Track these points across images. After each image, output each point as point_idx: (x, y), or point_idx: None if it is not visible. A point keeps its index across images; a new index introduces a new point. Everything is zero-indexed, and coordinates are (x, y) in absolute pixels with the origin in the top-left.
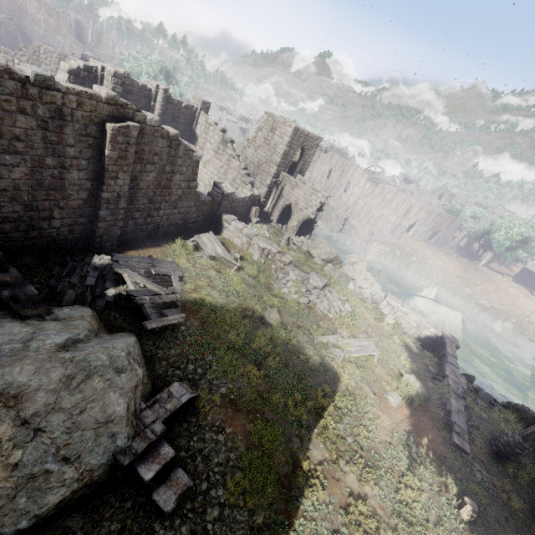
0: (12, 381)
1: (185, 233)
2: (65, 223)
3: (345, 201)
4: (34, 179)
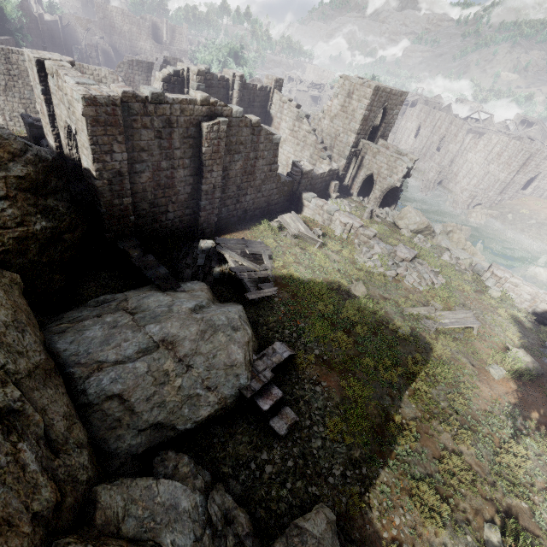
0: (167, 332)
1: (268, 215)
2: (176, 215)
3: (438, 162)
4: (155, 181)
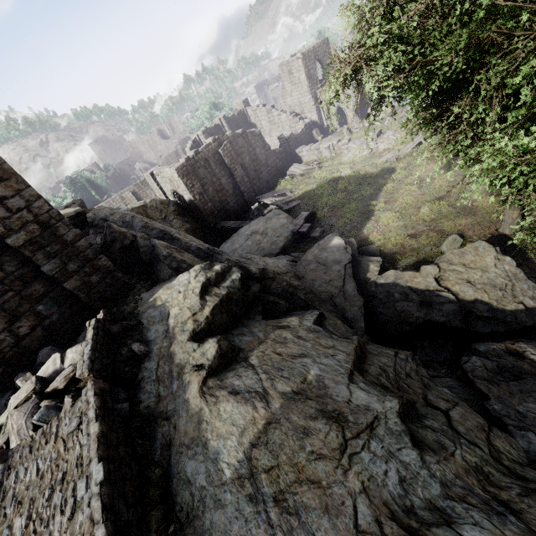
0: (252, 230)
1: (283, 177)
2: (234, 203)
3: None
4: (215, 190)
